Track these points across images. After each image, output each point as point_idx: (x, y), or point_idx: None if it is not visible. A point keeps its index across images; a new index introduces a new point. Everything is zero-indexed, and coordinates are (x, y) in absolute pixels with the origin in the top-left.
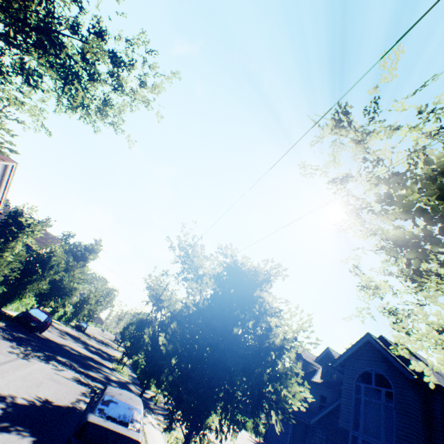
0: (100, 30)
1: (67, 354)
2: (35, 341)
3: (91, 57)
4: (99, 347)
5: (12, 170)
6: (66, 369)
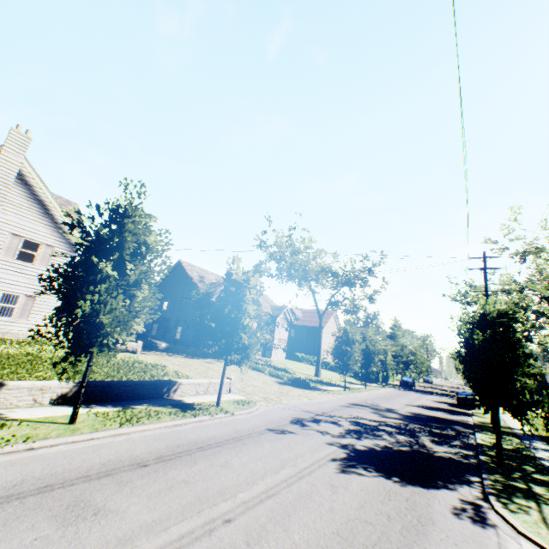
0: (359, 271)
1: (435, 393)
2: (417, 390)
3: (373, 293)
4: (451, 390)
5: (336, 314)
6: (441, 396)
